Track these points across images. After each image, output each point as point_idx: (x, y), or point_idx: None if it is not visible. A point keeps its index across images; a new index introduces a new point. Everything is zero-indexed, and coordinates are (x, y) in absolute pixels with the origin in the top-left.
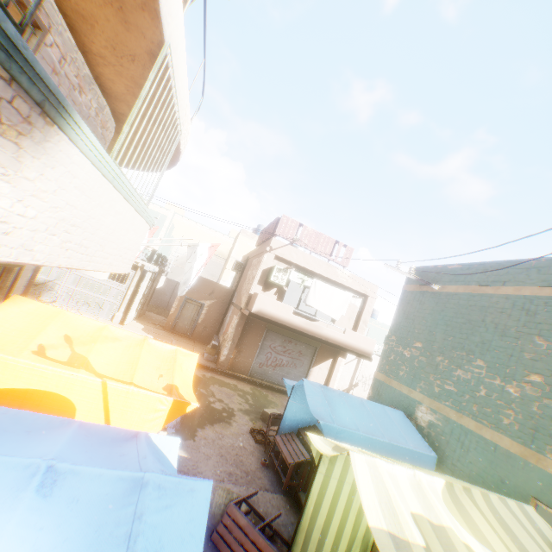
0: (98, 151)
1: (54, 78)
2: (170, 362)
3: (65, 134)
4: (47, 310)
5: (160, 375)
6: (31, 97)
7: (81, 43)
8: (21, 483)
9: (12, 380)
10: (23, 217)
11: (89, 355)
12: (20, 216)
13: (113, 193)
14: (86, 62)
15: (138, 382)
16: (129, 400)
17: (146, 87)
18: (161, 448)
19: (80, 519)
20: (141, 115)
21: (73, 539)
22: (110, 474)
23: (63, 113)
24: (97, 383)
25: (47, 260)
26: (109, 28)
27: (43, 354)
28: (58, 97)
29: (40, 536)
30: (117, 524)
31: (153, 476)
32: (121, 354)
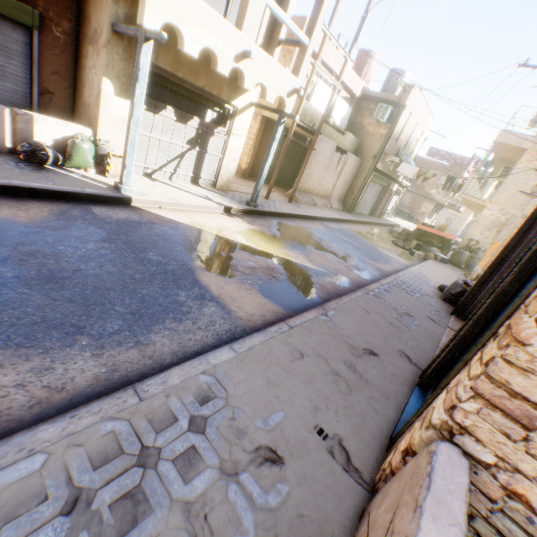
0: None
1: None
2: None
3: None
4: None
5: None
6: None
7: None
8: None
9: None
10: None
11: None
12: None
13: None
14: None
15: None
16: None
17: None
18: None
19: None
20: None
21: None
22: None
23: None
24: None
25: None
26: None
27: None
28: None
29: None
30: None
31: None
32: None
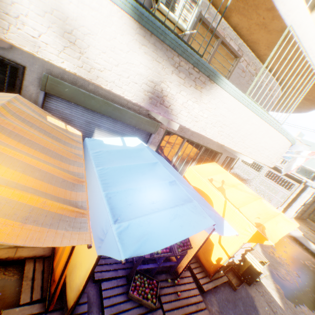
0: (235, 91)
1: (242, 74)
2: (269, 216)
3: (218, 85)
4: (221, 170)
5: (258, 217)
6: (205, 75)
7: (256, 54)
8: (168, 179)
9: (199, 185)
10: (202, 117)
11: (226, 189)
12: (201, 116)
13: (248, 113)
14: (260, 61)
15: (241, 211)
16: (234, 215)
17: (270, 55)
18: (224, 227)
19: (172, 195)
20: (290, 74)
21: (167, 196)
22: (185, 192)
23: (216, 78)
24: (223, 199)
25: (211, 137)
26: (263, 39)
27: (210, 181)
28: (213, 72)
29: (163, 189)
30: (177, 202)
31: (196, 202)
32: (242, 197)
